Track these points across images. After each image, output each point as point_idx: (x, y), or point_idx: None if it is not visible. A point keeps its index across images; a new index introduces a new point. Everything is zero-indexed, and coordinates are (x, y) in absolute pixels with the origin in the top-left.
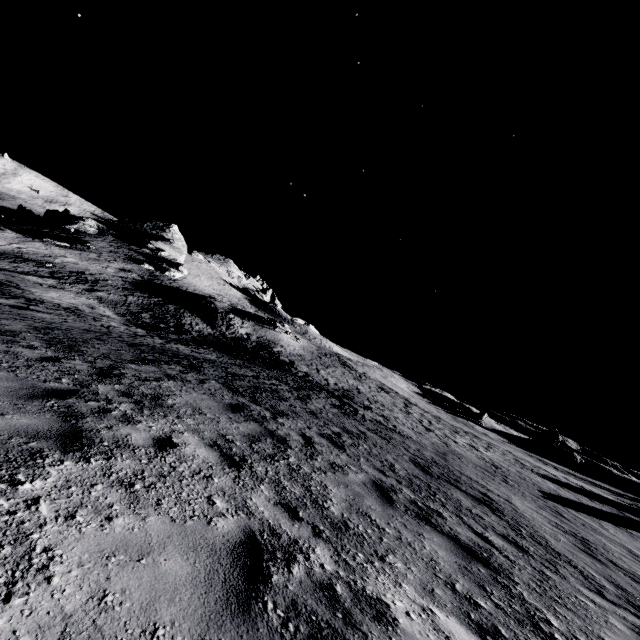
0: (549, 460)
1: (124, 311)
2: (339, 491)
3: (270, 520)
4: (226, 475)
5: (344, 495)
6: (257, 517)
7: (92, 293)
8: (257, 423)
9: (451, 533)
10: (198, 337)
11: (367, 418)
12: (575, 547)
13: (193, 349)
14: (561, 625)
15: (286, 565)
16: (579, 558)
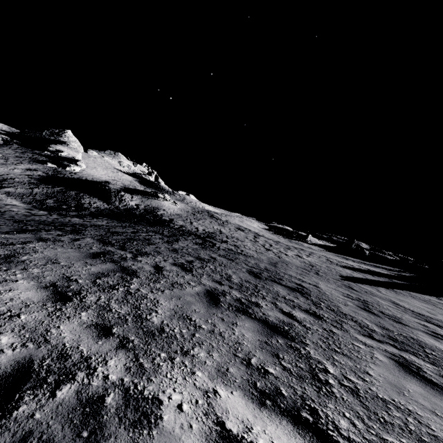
0: (350, 257)
1: (30, 200)
2: (169, 303)
3: (68, 344)
4: (42, 310)
5: (173, 306)
6: (51, 344)
7: (0, 189)
8: (113, 263)
9: (262, 317)
10: (95, 212)
11: (221, 248)
12: (358, 308)
13: (87, 220)
14: (336, 370)
15: (52, 389)
16: (359, 314)
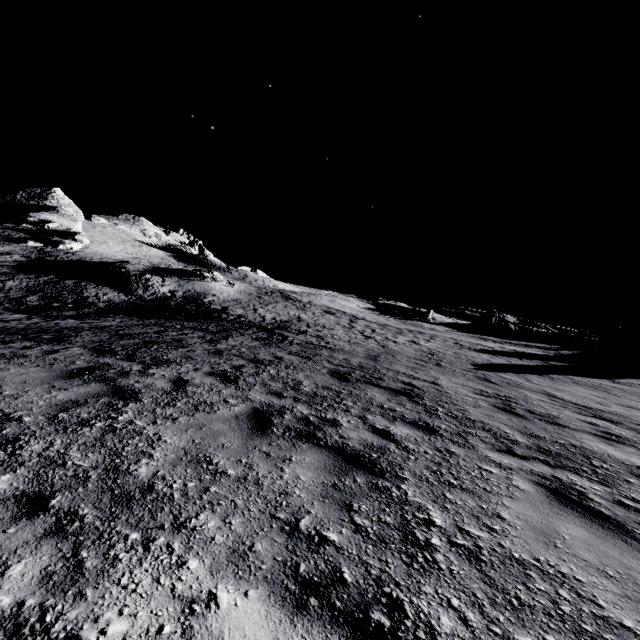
0: (490, 336)
1: None
2: (180, 439)
3: None
4: None
5: (185, 442)
6: None
7: None
8: (103, 383)
9: (338, 443)
10: (106, 307)
11: (295, 342)
12: (494, 409)
13: (88, 321)
14: (446, 519)
15: None
16: (496, 419)
